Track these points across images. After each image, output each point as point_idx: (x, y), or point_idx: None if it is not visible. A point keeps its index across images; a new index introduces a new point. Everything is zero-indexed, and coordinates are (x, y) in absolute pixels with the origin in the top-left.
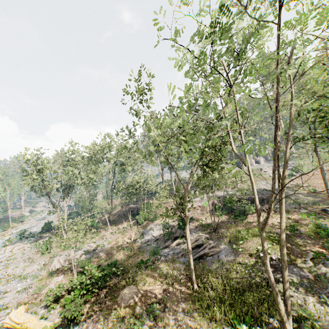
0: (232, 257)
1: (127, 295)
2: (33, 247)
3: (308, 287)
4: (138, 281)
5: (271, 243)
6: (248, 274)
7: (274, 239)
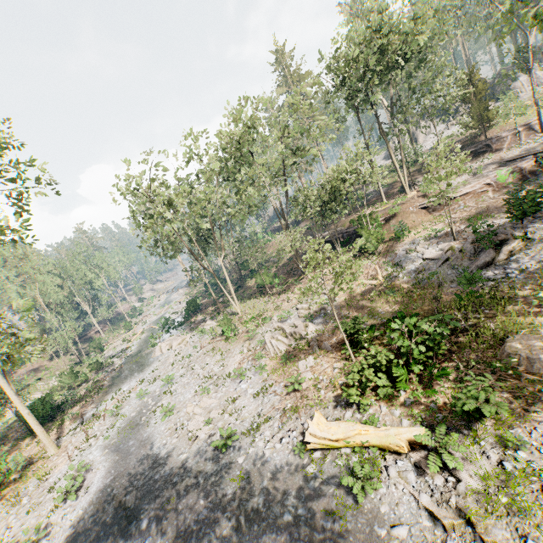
0: None
1: (540, 352)
2: (197, 336)
3: None
4: (516, 326)
5: None
6: None
7: None
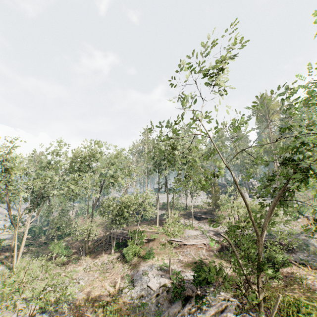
0: None
1: None
2: None
3: None
4: None
5: None
6: None
7: None
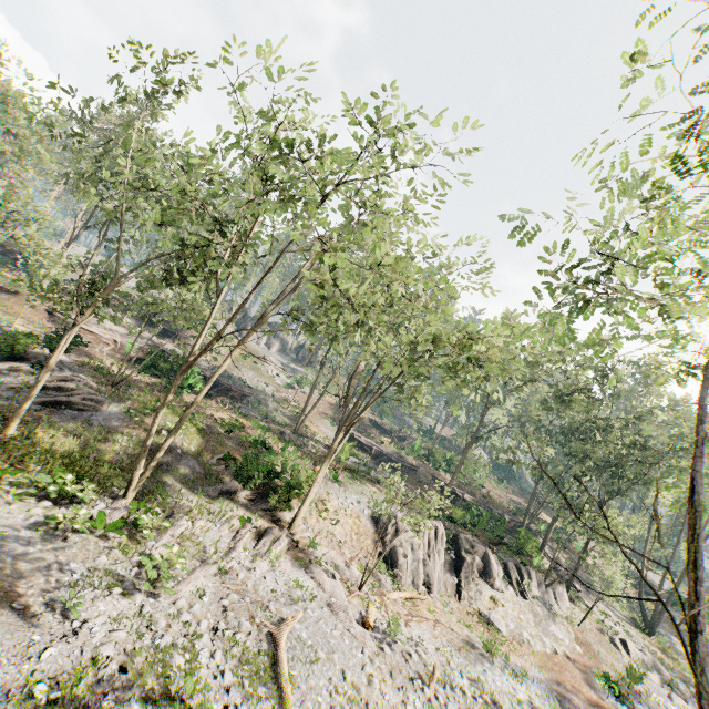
0: (115, 424)
1: None
2: None
3: (191, 481)
4: None
5: (188, 428)
6: (124, 448)
7: (196, 427)
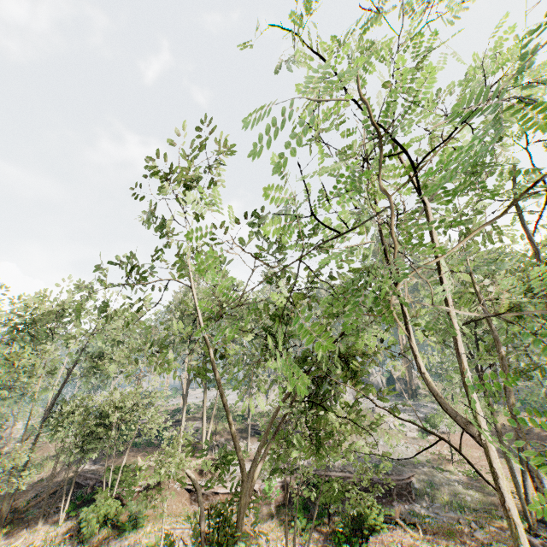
0: None
1: None
2: None
3: None
4: None
5: None
6: None
7: None
